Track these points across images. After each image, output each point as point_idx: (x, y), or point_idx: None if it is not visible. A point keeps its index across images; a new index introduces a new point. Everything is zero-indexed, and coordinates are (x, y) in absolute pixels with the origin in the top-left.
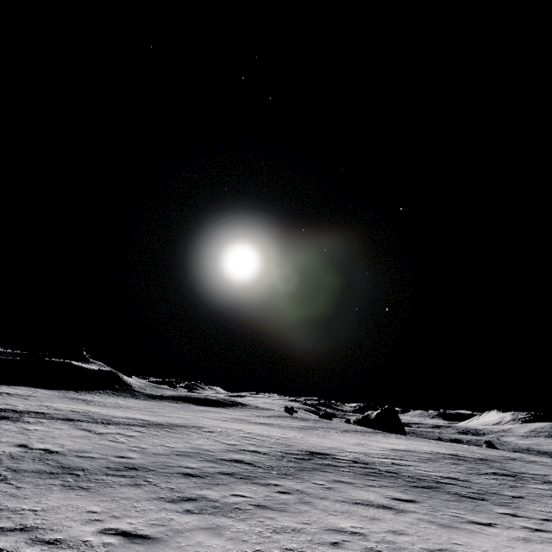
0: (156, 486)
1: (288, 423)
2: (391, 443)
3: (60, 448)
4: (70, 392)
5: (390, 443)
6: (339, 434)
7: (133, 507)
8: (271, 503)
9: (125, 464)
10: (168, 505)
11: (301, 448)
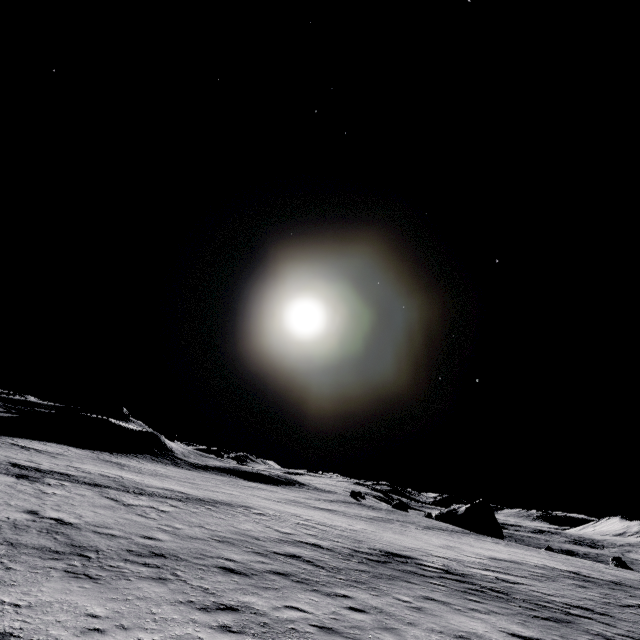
0: (186, 584)
1: (355, 512)
2: (488, 549)
3: (77, 519)
4: (105, 453)
5: (487, 549)
6: (419, 531)
7: (150, 613)
8: (340, 625)
9: (151, 548)
10: (198, 615)
11: (374, 545)
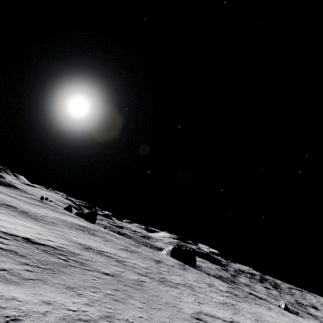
0: None
1: (29, 201)
2: (66, 218)
3: None
4: None
5: (65, 218)
6: (48, 210)
7: None
8: None
9: None
10: None
11: (8, 203)
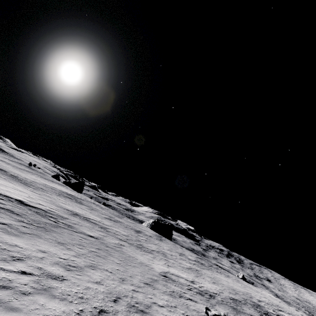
0: None
1: (17, 166)
2: (54, 185)
3: None
4: None
5: (53, 185)
6: (37, 176)
7: None
8: None
9: None
10: None
11: None
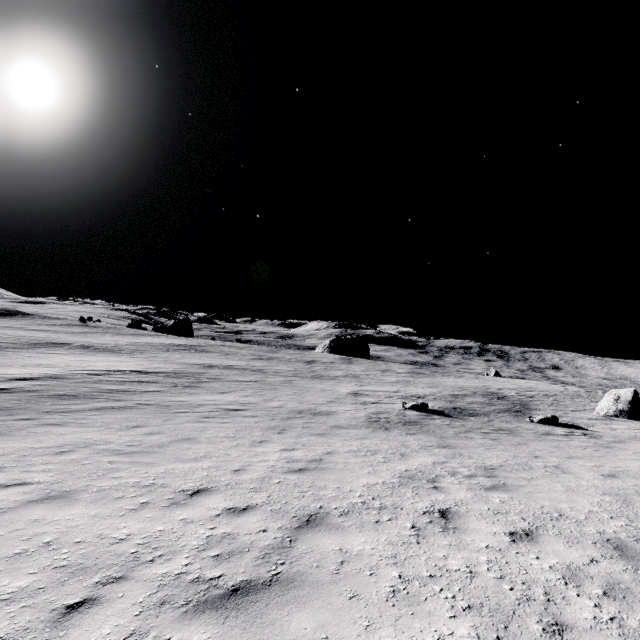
0: None
1: (69, 330)
2: (147, 340)
3: None
4: None
5: (146, 340)
6: (111, 336)
7: None
8: None
9: None
10: None
11: (52, 341)
